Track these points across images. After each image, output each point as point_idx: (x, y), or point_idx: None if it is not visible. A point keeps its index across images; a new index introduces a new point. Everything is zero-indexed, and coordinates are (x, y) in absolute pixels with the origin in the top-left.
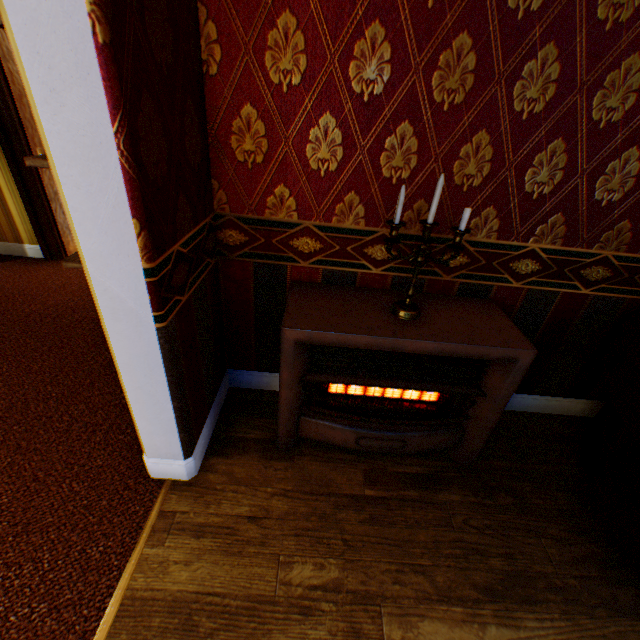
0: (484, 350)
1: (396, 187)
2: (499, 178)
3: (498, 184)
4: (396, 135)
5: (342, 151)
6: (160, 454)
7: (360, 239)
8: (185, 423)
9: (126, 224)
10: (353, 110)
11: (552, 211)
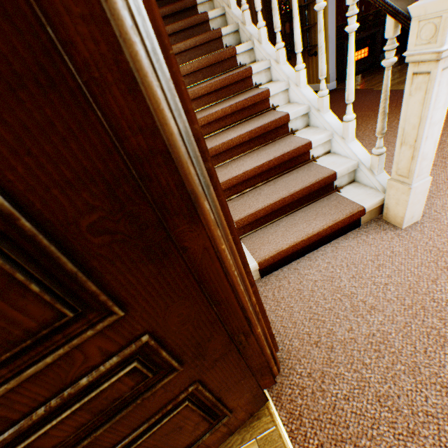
0: (374, 31)
1: (345, 12)
2: (361, 2)
3: (361, 3)
4: (344, 2)
5: (336, 9)
6: (331, 81)
7: (341, 28)
8: (335, 70)
9: (334, 22)
10: (337, 0)
11: (371, 4)
